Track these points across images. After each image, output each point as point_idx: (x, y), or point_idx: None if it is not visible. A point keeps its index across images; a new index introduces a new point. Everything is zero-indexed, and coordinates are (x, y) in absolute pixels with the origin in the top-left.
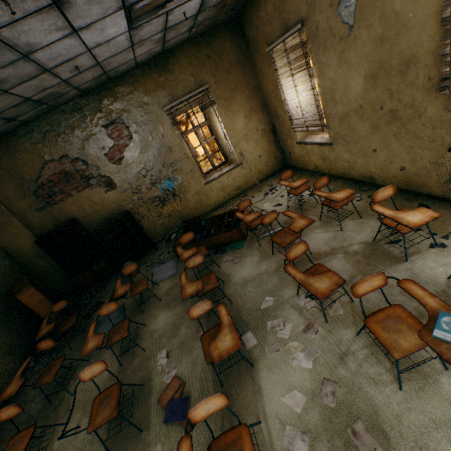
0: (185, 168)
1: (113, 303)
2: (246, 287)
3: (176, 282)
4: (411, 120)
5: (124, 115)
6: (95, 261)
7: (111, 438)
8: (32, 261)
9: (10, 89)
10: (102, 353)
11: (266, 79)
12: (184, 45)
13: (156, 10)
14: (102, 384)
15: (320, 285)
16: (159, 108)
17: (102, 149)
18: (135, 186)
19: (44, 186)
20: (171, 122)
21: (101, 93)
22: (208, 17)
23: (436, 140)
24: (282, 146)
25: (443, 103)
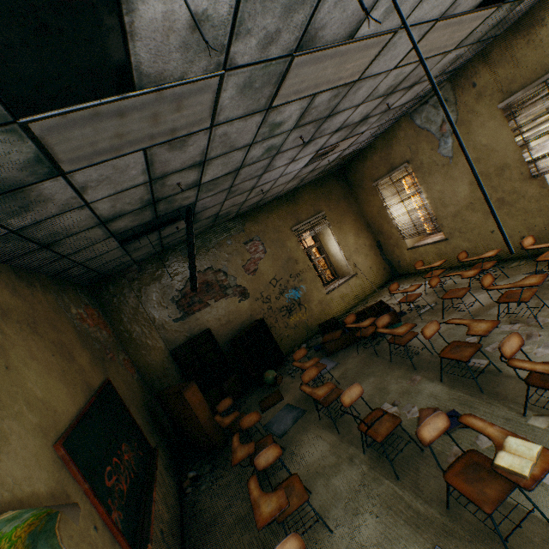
0: (309, 278)
1: (314, 368)
2: (436, 342)
3: (345, 368)
4: (517, 201)
5: (261, 234)
6: (224, 379)
7: (388, 471)
8: (158, 379)
9: (228, 199)
10: (299, 439)
11: (369, 205)
12: (305, 186)
13: (319, 157)
14: (327, 453)
15: (530, 281)
16: (288, 229)
17: (241, 262)
18: (265, 295)
19: (186, 295)
20: (297, 239)
21: (245, 218)
22: (331, 166)
23: (542, 209)
24: (389, 258)
25: (537, 184)
